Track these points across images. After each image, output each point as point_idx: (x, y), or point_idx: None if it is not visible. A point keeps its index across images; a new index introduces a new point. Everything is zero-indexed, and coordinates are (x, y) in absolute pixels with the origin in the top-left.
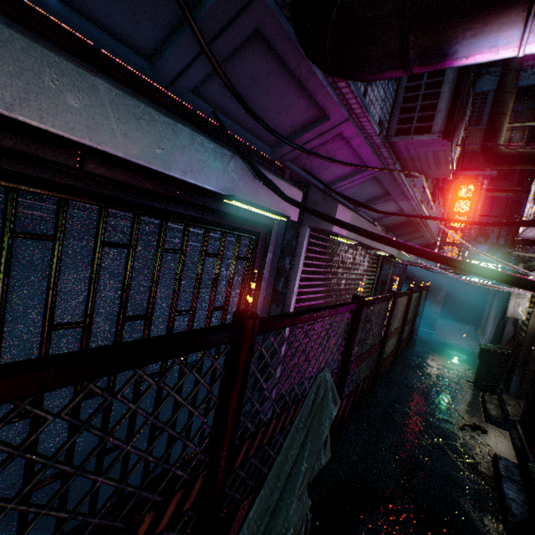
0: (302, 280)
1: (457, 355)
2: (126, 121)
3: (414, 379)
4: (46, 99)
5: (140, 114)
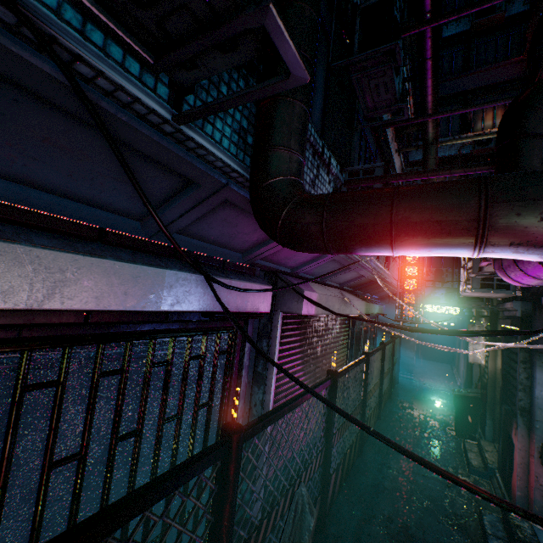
0: (280, 359)
1: (437, 400)
2: (126, 282)
3: (399, 435)
4: (67, 288)
5: (137, 273)
